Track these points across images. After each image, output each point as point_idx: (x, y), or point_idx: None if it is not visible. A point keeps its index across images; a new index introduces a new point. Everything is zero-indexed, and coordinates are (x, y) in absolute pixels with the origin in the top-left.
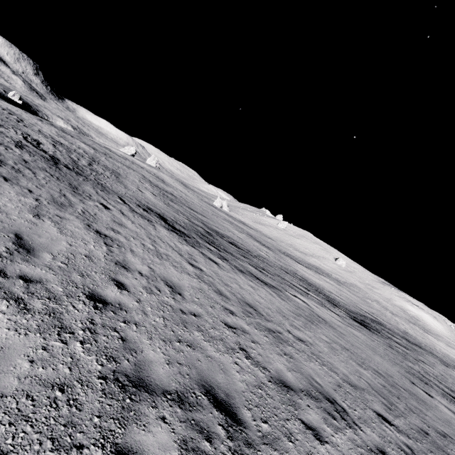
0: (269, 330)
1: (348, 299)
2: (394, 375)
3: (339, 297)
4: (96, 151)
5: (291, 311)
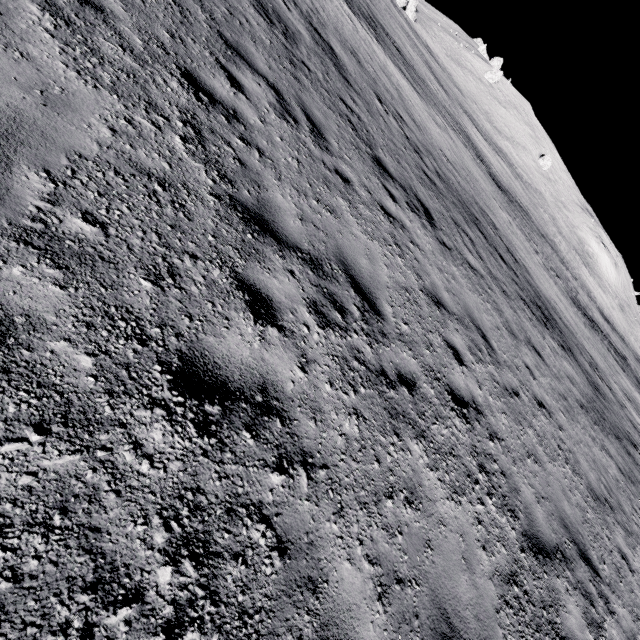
0: (395, 86)
1: (510, 185)
2: (481, 184)
3: (498, 173)
4: None
5: (423, 107)
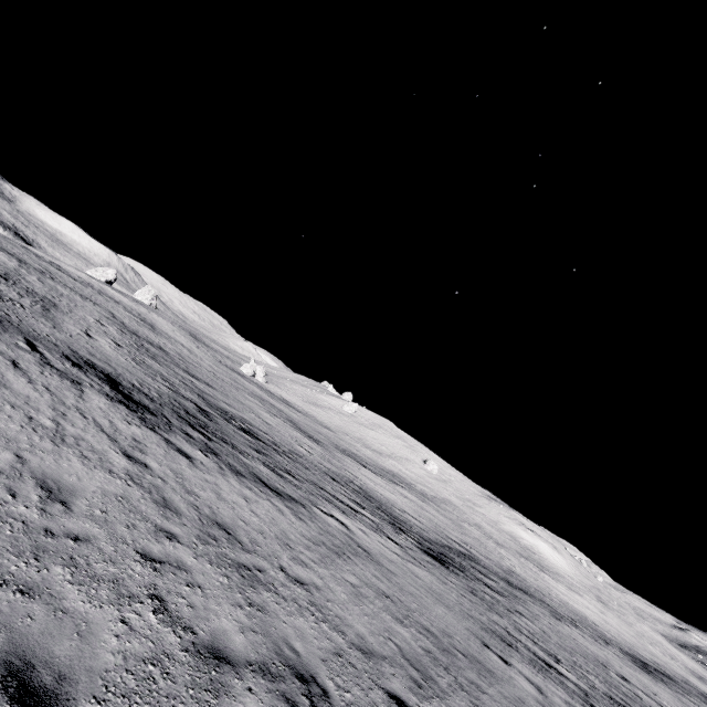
0: (239, 565)
1: (431, 522)
2: (456, 634)
3: (416, 519)
4: (23, 265)
5: (307, 536)
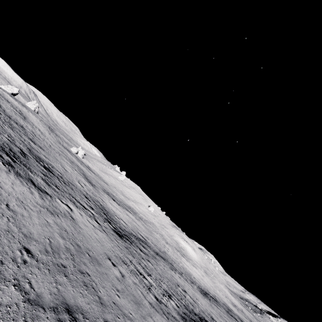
0: None
1: (134, 226)
2: (94, 251)
3: (125, 223)
4: None
5: (38, 203)
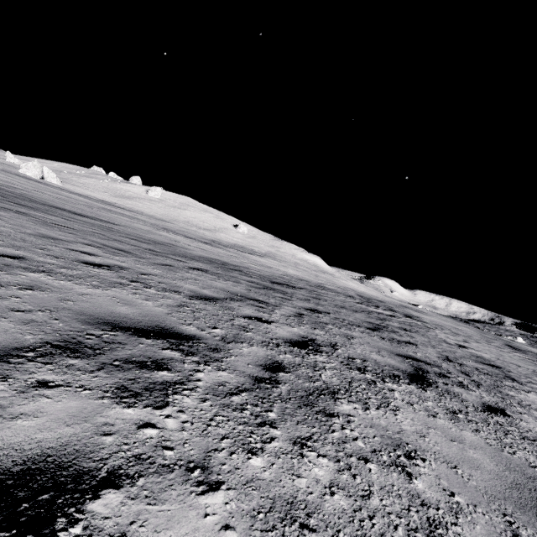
0: None
1: (319, 280)
2: None
3: (327, 285)
4: None
5: None
